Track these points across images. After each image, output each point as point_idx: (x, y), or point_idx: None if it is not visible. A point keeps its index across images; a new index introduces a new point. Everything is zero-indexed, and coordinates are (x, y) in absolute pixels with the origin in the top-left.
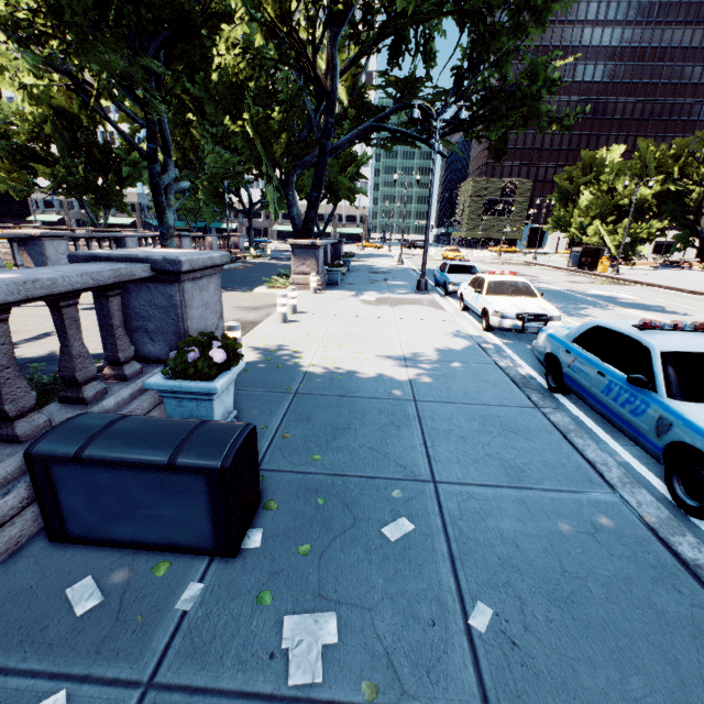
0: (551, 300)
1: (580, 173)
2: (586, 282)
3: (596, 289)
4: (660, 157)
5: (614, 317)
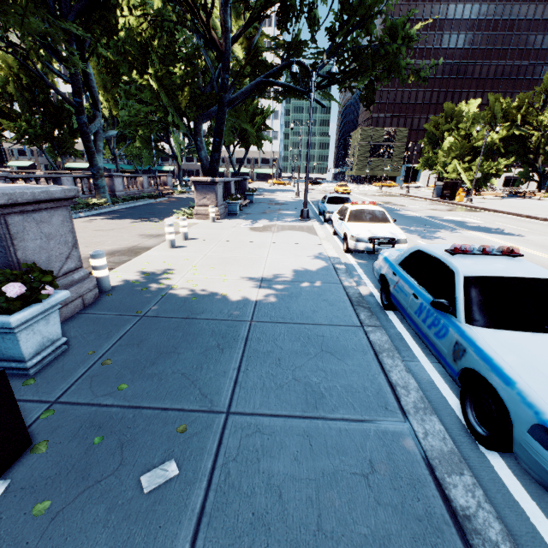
0: (411, 225)
1: (444, 122)
2: (445, 209)
3: (451, 215)
4: (507, 108)
5: (459, 238)
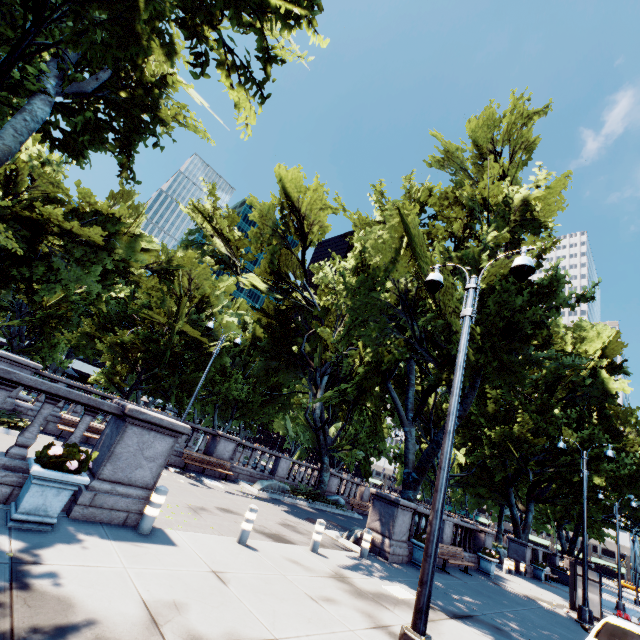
0: None
1: None
2: None
3: None
4: None
5: None
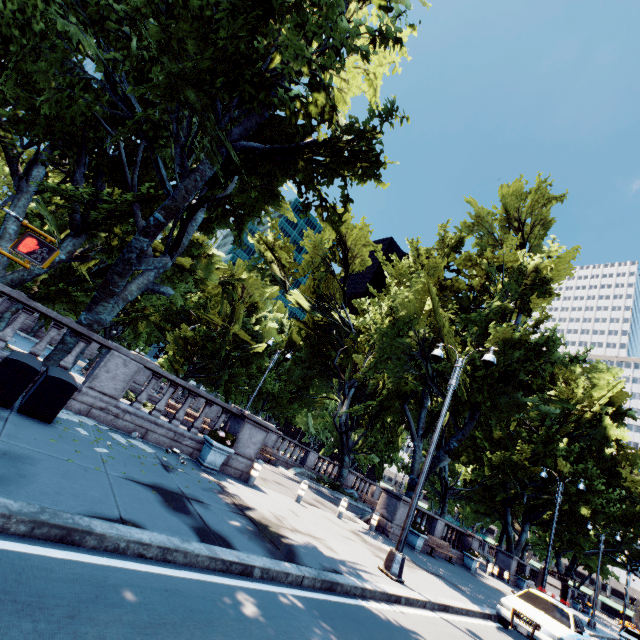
0: None
1: None
2: None
3: None
4: None
5: None
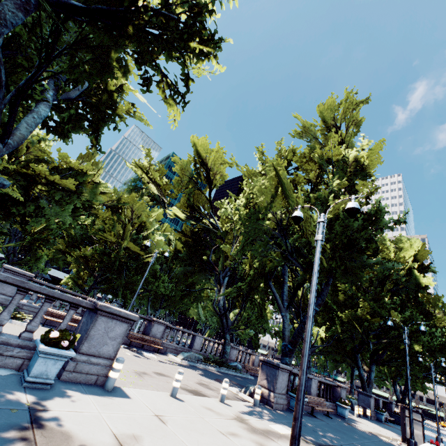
0: None
1: None
2: None
3: None
4: None
5: None
